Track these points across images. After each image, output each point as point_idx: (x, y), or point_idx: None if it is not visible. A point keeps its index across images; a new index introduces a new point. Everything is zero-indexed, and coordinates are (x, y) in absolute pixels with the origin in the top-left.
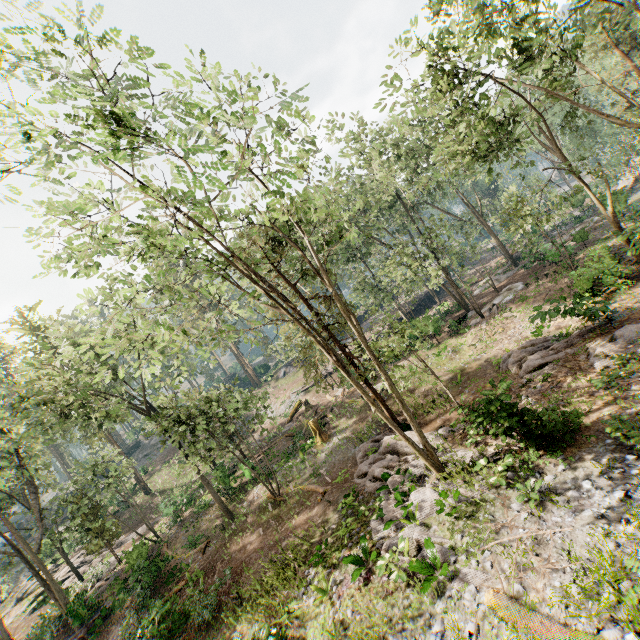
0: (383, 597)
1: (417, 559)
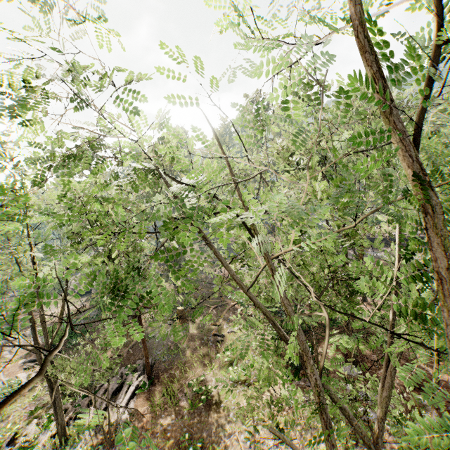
0: (4, 433)
1: (2, 446)
